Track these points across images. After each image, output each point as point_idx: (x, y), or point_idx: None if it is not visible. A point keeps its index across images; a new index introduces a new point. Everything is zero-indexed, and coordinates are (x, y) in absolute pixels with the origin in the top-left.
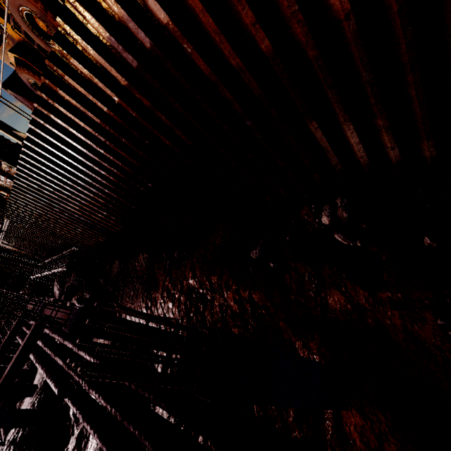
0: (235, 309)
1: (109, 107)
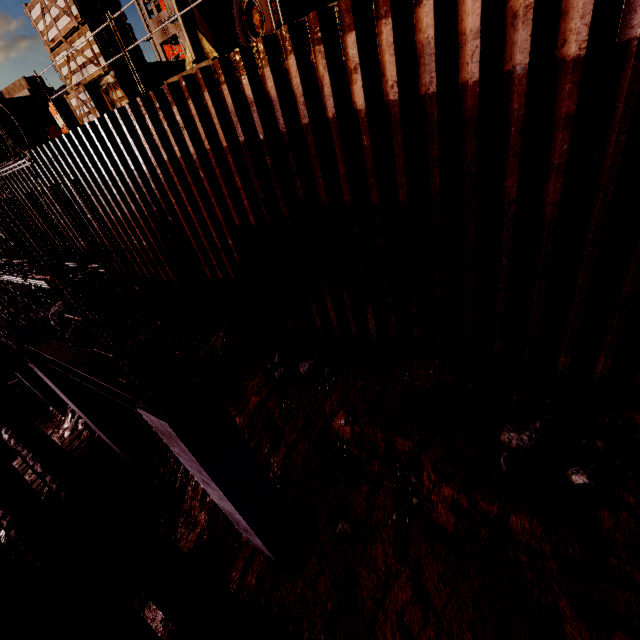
0: (447, 522)
1: (483, 78)
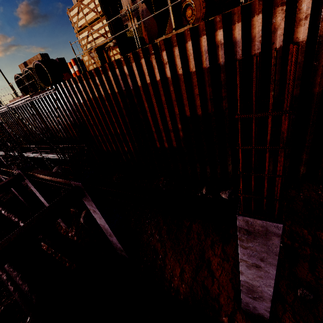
0: None
1: None
